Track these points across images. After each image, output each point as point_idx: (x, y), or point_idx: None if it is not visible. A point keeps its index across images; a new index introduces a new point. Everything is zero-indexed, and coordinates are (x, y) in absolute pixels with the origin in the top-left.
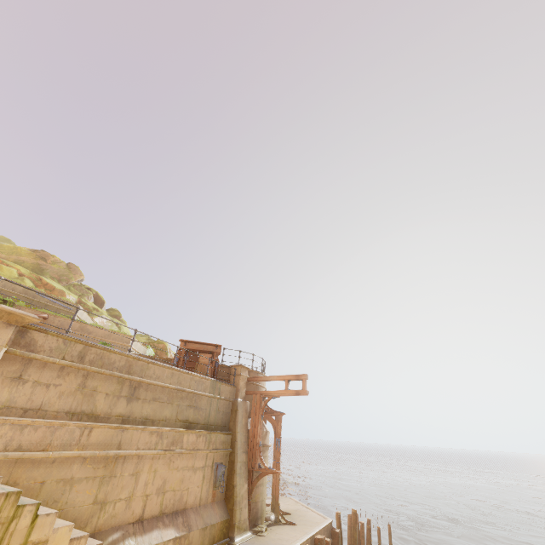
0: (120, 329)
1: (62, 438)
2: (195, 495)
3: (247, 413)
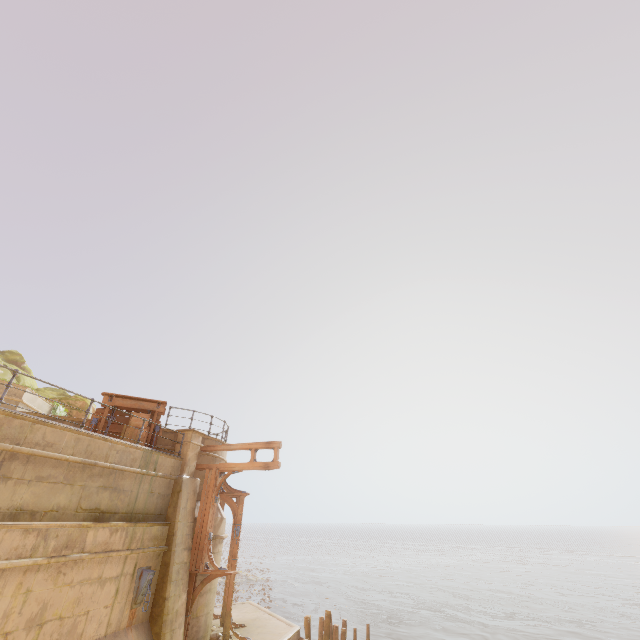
0: (19, 379)
1: None
2: (99, 620)
3: (195, 494)
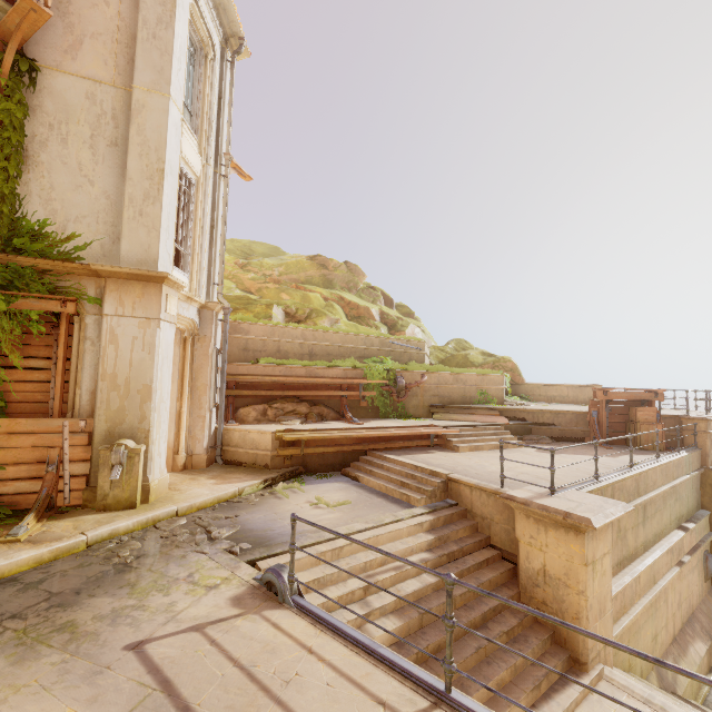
0: (424, 333)
1: (627, 595)
2: (695, 594)
3: None
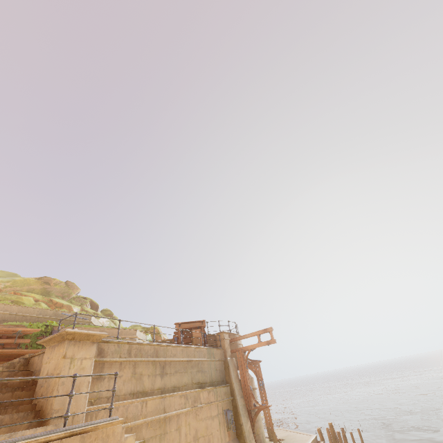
0: (116, 324)
1: (132, 412)
2: (217, 437)
3: (235, 367)
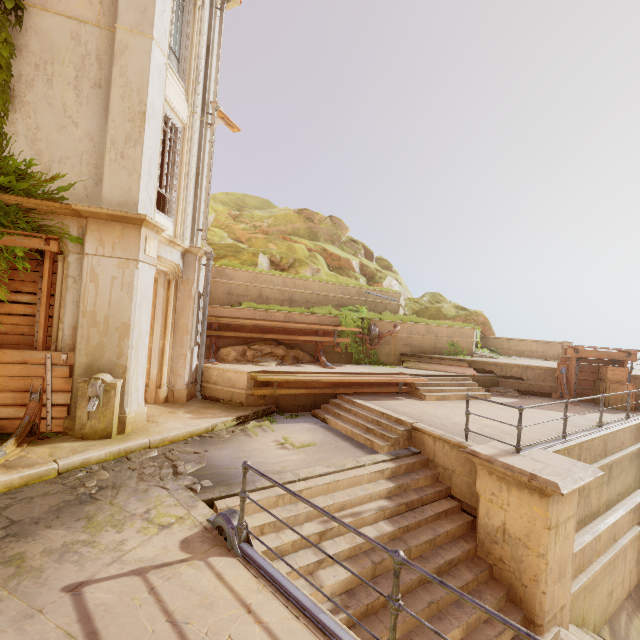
0: (401, 285)
1: (587, 553)
2: None
3: None
